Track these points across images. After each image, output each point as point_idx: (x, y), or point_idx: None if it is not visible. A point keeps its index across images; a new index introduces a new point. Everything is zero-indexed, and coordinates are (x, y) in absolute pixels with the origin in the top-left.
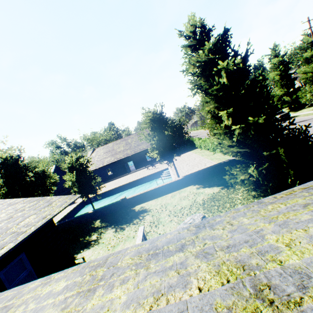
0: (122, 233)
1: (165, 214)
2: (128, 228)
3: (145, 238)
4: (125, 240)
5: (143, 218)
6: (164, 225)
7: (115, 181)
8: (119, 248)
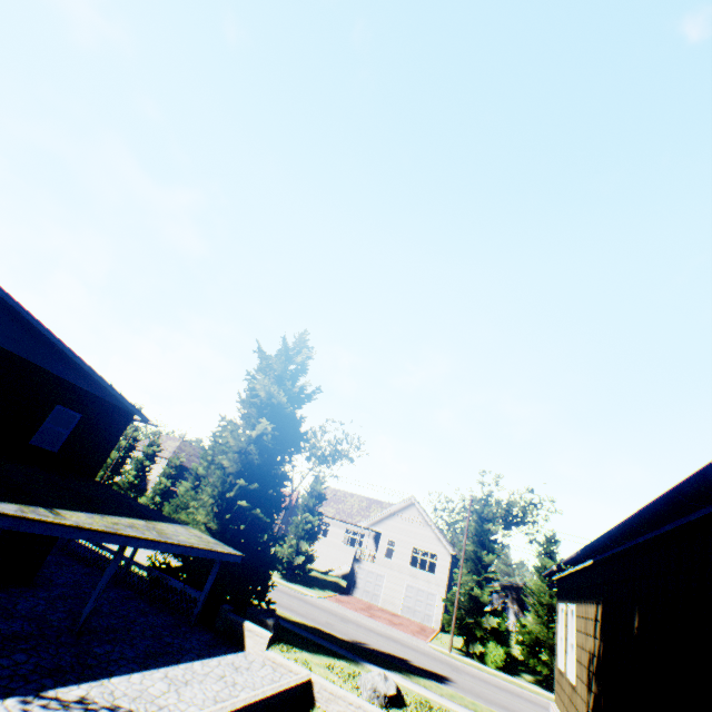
0: None
1: None
2: None
3: None
4: None
5: None
6: None
7: None
8: None
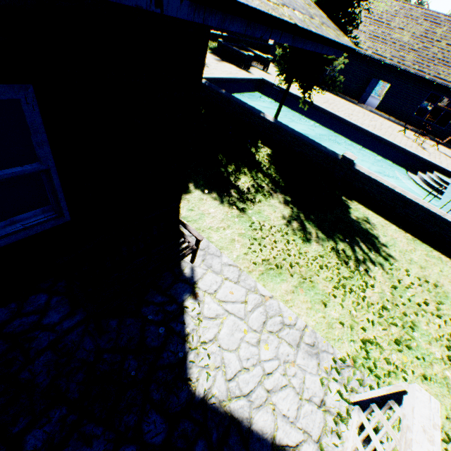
0: (301, 246)
1: (431, 327)
2: (318, 248)
3: (382, 405)
4: (300, 286)
5: (364, 262)
6: (425, 378)
7: (327, 94)
8: (277, 293)
